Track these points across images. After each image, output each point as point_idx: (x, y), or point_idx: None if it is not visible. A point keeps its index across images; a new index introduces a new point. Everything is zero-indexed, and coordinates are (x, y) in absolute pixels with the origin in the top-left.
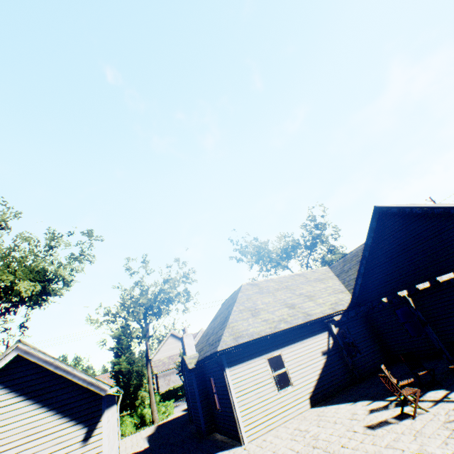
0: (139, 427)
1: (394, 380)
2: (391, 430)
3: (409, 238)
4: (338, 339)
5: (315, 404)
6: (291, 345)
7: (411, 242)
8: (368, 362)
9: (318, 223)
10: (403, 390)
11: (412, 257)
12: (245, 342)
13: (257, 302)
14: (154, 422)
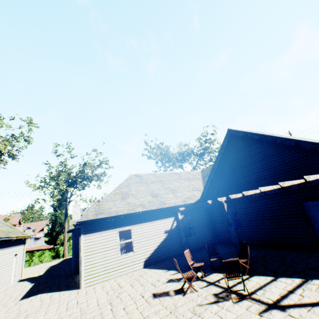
0: (55, 258)
1: (191, 262)
2: (163, 302)
3: (246, 158)
4: (180, 223)
5: (147, 266)
6: (142, 223)
7: (246, 161)
8: (199, 241)
9: (209, 139)
10: (188, 272)
11: (245, 172)
12: (103, 218)
13: (132, 189)
14: (64, 256)
